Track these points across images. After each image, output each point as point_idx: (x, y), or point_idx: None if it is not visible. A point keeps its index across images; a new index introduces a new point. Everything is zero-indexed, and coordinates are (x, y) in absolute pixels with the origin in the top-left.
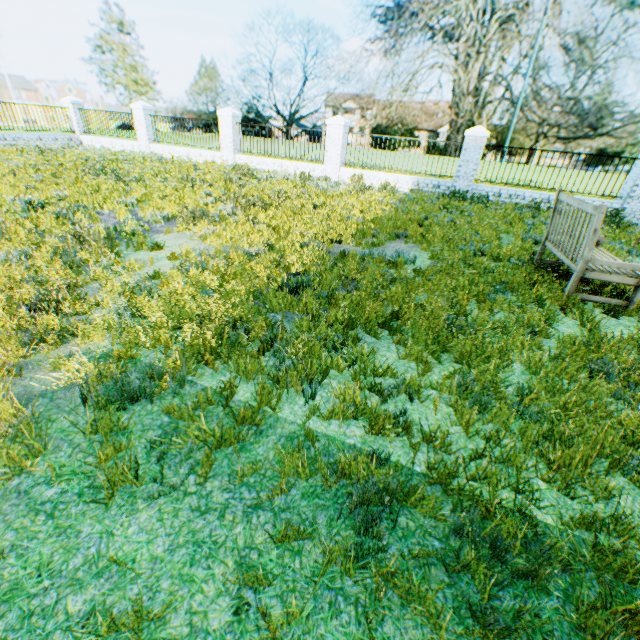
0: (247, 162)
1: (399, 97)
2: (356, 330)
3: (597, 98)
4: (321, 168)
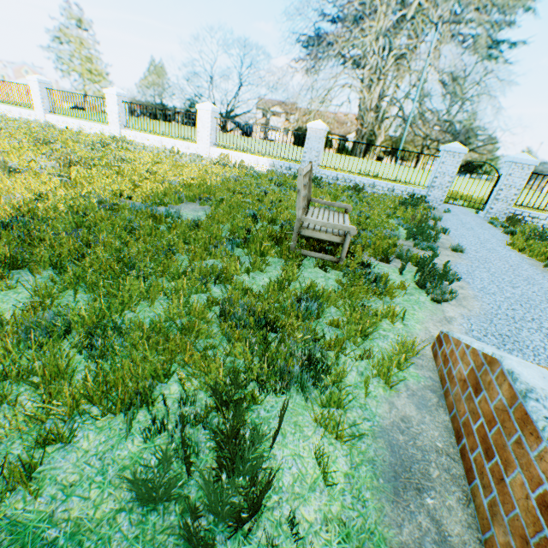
0: (132, 137)
1: (304, 103)
2: (26, 269)
3: (453, 119)
4: (195, 146)
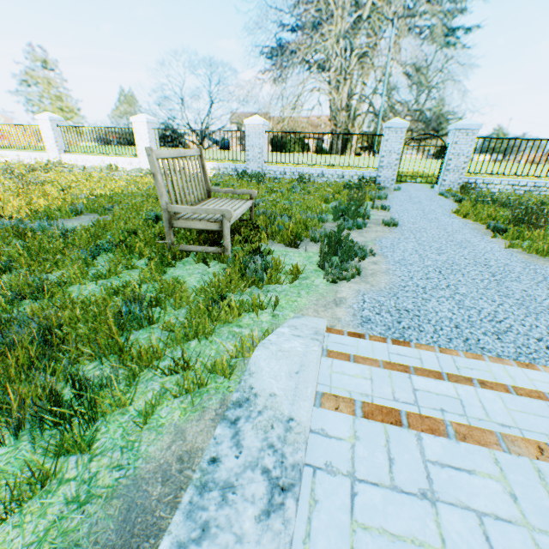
0: (73, 160)
1: (268, 110)
2: None
3: (416, 105)
4: (137, 161)
